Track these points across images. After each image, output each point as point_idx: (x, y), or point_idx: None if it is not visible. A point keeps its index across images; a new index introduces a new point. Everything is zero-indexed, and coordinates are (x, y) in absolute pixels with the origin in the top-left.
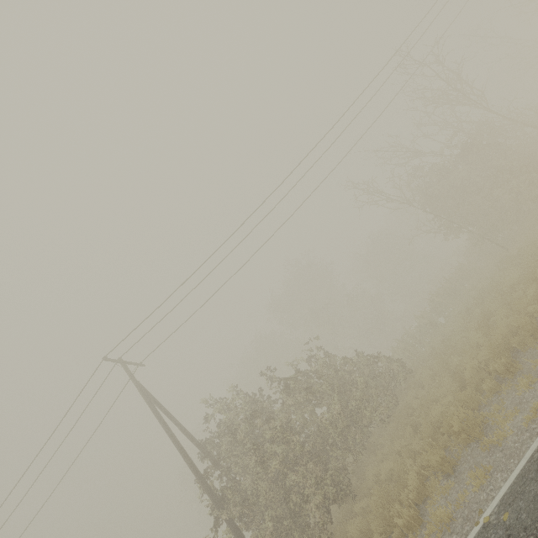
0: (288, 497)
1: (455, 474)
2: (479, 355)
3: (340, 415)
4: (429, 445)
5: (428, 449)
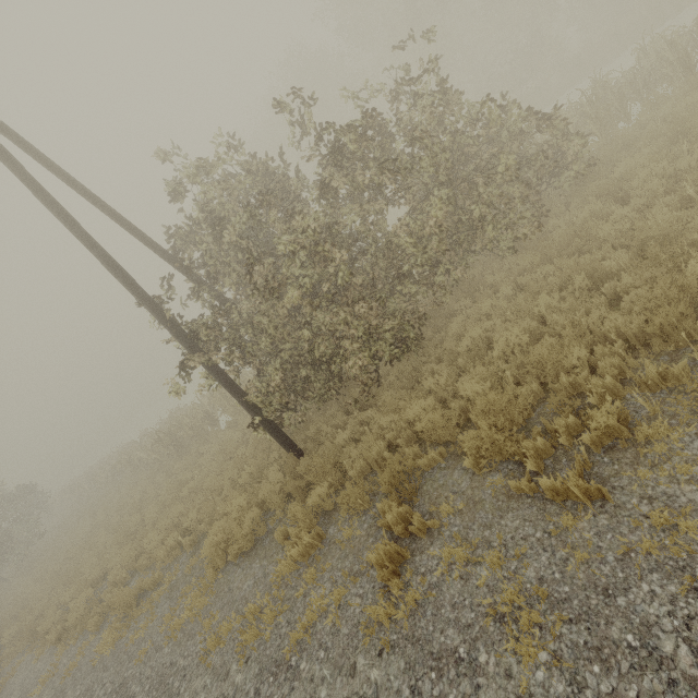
0: (312, 347)
1: None
2: None
3: (441, 230)
4: None
5: None
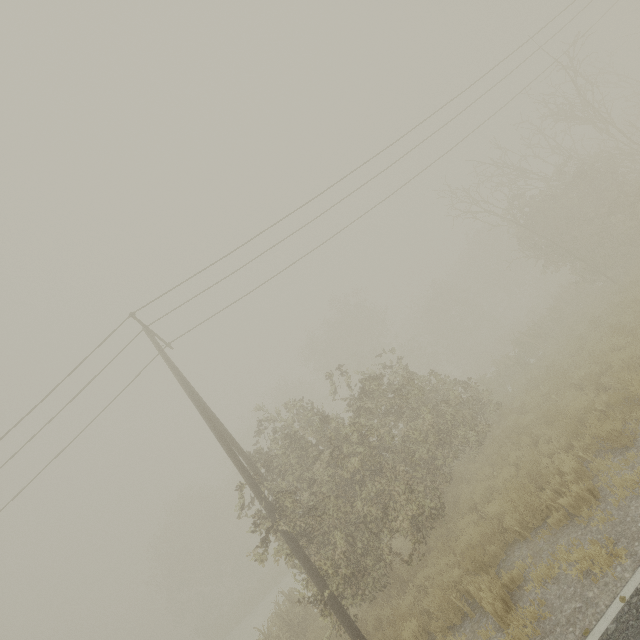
0: (367, 510)
1: (636, 446)
2: (626, 351)
3: (433, 427)
4: (595, 418)
5: (595, 422)
